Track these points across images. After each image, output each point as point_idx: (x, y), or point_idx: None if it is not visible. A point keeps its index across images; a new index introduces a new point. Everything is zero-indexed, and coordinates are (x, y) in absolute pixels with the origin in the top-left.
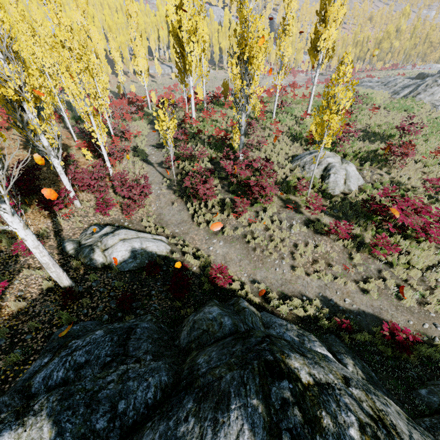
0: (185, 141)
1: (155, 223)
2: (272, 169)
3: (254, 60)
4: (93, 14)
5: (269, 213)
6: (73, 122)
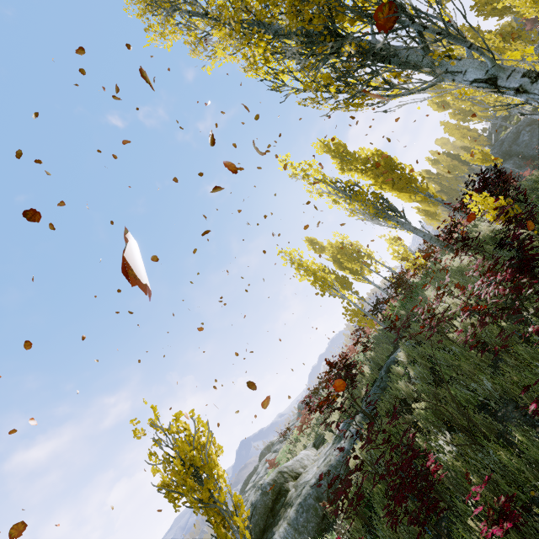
0: None
1: None
2: None
3: None
4: None
5: None
6: None
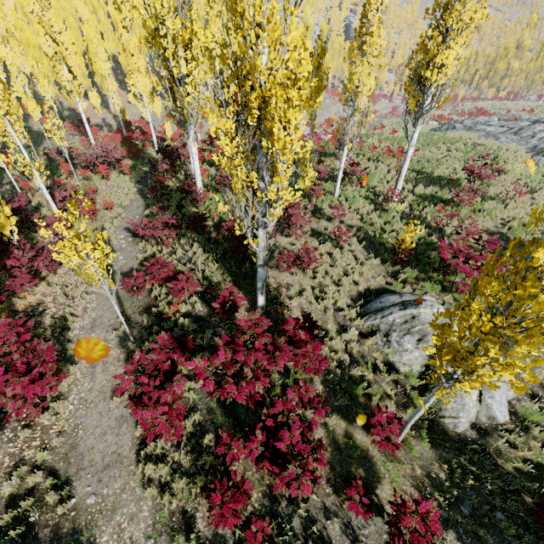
0: (175, 236)
1: (54, 463)
2: (323, 328)
3: (274, 127)
4: (102, 6)
5: (298, 510)
6: (17, 173)
